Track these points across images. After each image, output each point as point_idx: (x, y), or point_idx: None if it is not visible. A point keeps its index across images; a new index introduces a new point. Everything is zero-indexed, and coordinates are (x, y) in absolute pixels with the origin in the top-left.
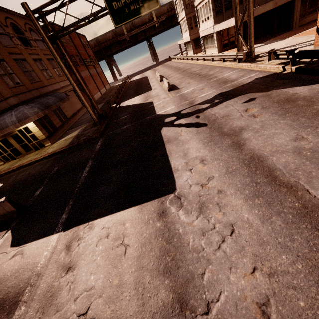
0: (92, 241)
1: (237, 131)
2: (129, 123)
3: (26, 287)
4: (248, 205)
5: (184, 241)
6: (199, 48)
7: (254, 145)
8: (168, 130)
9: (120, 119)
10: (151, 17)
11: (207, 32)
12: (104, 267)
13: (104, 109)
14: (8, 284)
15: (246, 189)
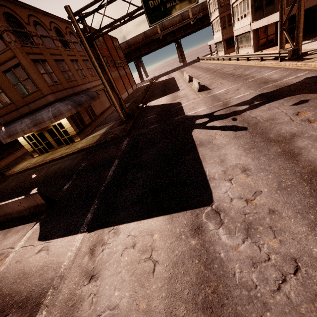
0: (117, 249)
1: (288, 138)
2: (156, 123)
3: (48, 288)
4: (316, 235)
5: (227, 270)
6: (231, 48)
7: (315, 157)
8: (199, 133)
9: (147, 119)
10: (182, 18)
11: (242, 30)
12: (130, 284)
13: (132, 109)
14: (32, 281)
15: (310, 212)
